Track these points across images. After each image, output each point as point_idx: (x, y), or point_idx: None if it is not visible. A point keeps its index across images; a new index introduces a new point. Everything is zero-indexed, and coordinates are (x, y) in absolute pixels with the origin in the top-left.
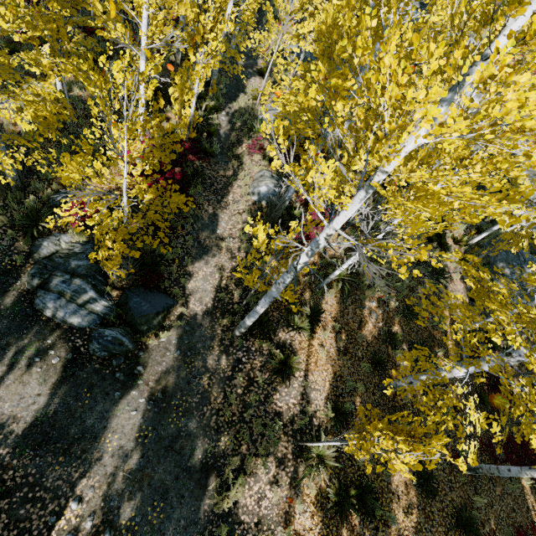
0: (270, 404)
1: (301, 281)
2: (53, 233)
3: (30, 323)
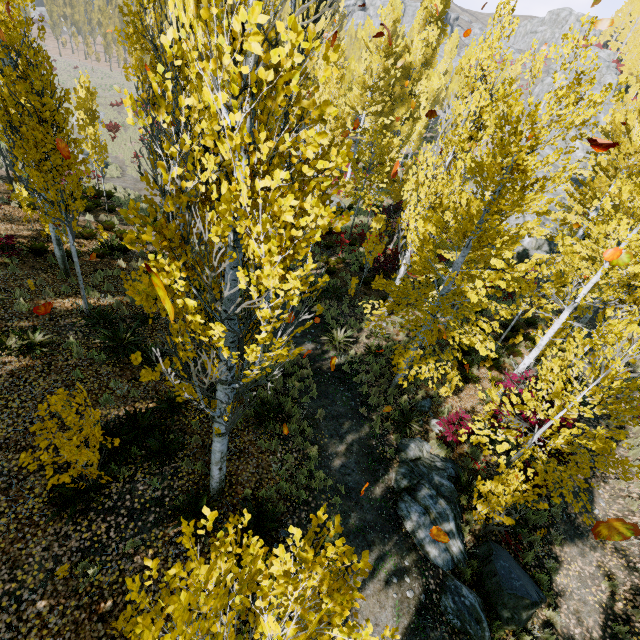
0: None
1: None
2: (415, 436)
3: (392, 528)
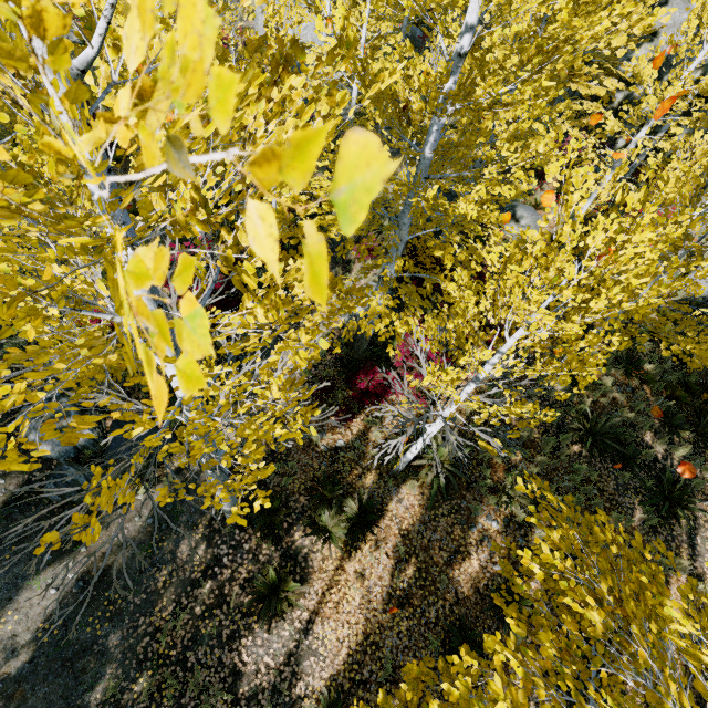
0: (231, 651)
1: (368, 455)
2: None
3: None
